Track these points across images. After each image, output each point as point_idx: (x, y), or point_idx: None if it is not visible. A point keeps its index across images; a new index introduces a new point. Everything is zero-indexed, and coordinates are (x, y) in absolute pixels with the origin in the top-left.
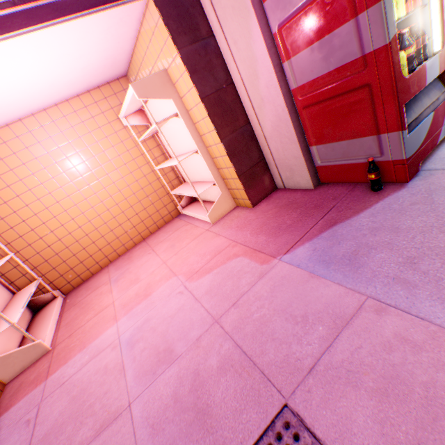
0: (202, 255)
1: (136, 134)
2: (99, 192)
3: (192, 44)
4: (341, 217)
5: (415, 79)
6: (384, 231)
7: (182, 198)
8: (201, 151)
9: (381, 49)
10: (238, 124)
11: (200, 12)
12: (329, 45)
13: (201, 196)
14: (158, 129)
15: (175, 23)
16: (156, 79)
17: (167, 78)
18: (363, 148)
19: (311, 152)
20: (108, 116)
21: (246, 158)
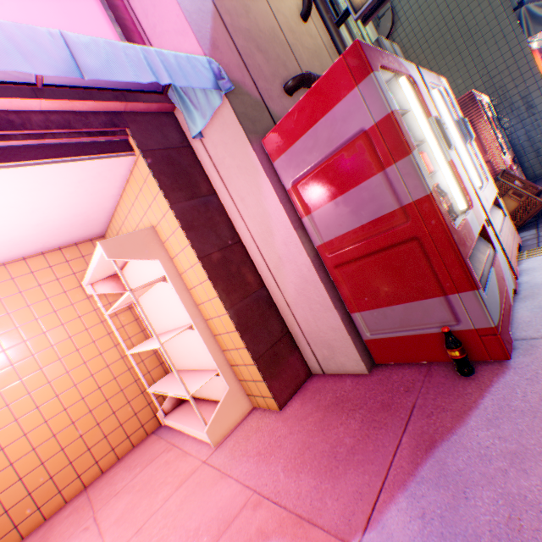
0: (192, 534)
1: (105, 305)
2: (17, 401)
3: (190, 200)
4: (438, 428)
5: (465, 231)
6: (537, 459)
7: (166, 396)
8: (197, 326)
9: (422, 199)
10: (251, 287)
11: (201, 172)
12: (357, 198)
13: (196, 391)
14: (134, 298)
15: (169, 179)
16: (139, 236)
17: (154, 235)
18: (428, 313)
19: (355, 320)
20: (65, 283)
21: (264, 333)
